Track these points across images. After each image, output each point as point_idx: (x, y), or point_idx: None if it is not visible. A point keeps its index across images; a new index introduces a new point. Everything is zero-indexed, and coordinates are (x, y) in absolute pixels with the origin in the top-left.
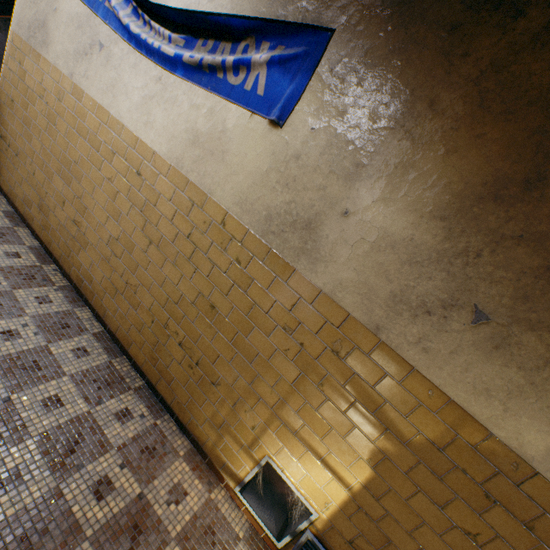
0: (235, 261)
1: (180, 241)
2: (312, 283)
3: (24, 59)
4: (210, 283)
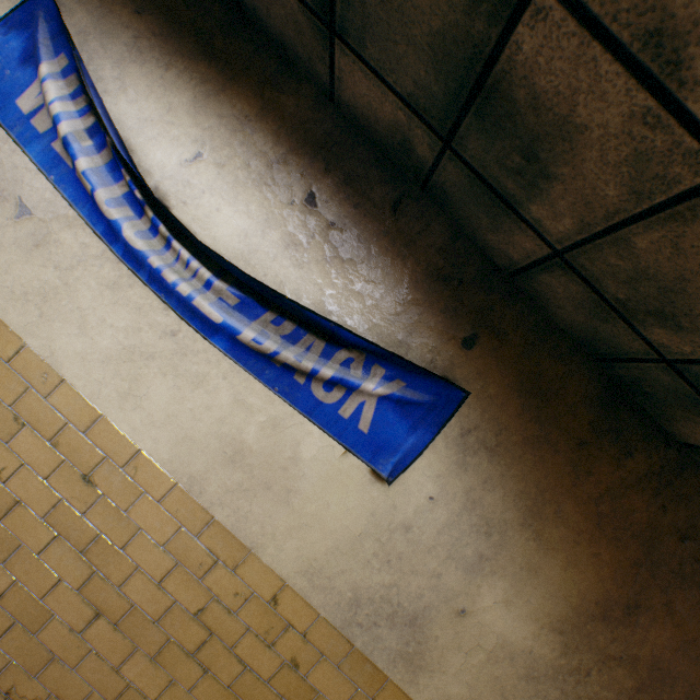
0: (288, 662)
1: (177, 618)
2: (411, 699)
3: None
4: (234, 696)
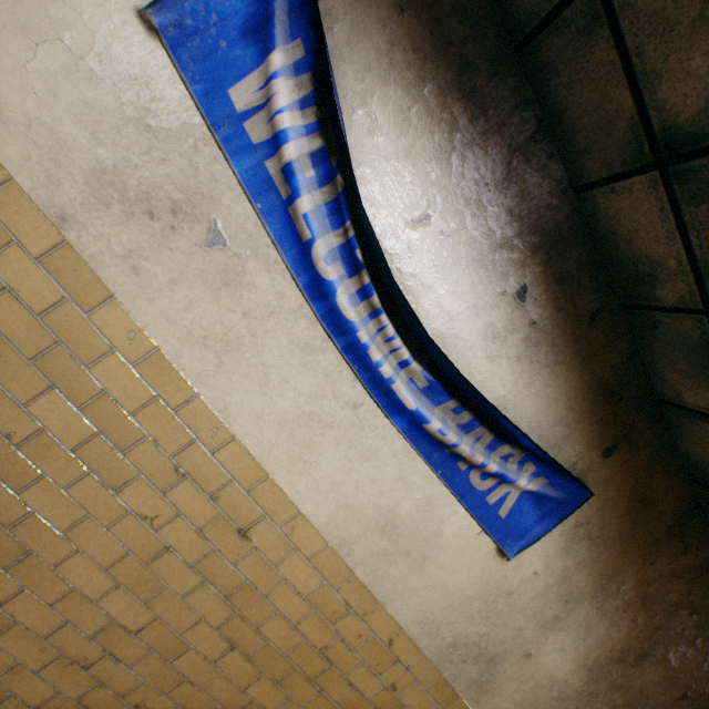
0: (388, 686)
1: (304, 652)
2: None
3: None
4: (339, 708)
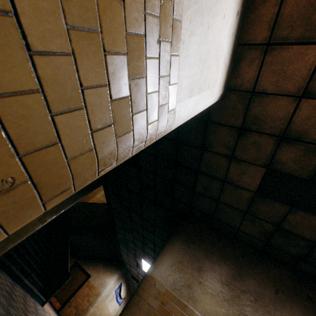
0: None
1: None
2: None
3: (102, 301)
4: None
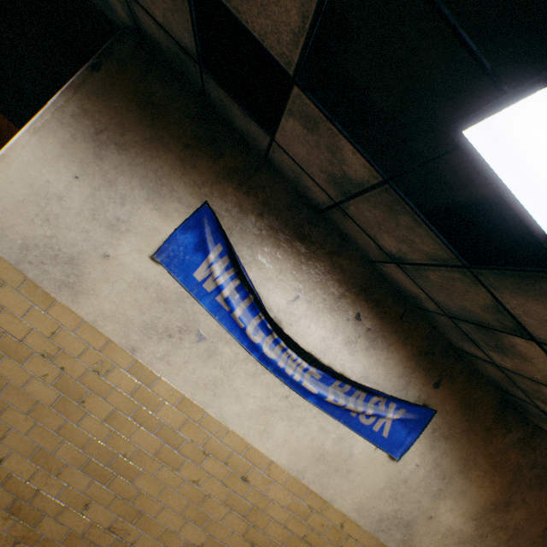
0: None
1: (293, 541)
2: None
3: None
4: None
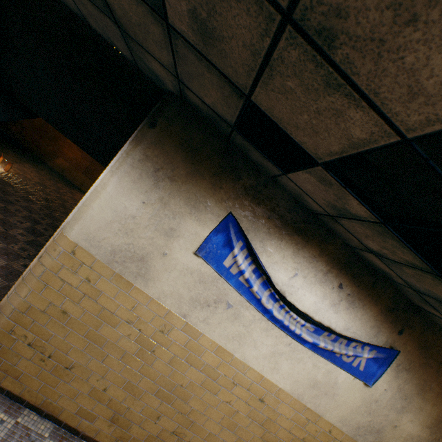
0: None
1: (295, 441)
2: None
3: (97, 278)
4: None
